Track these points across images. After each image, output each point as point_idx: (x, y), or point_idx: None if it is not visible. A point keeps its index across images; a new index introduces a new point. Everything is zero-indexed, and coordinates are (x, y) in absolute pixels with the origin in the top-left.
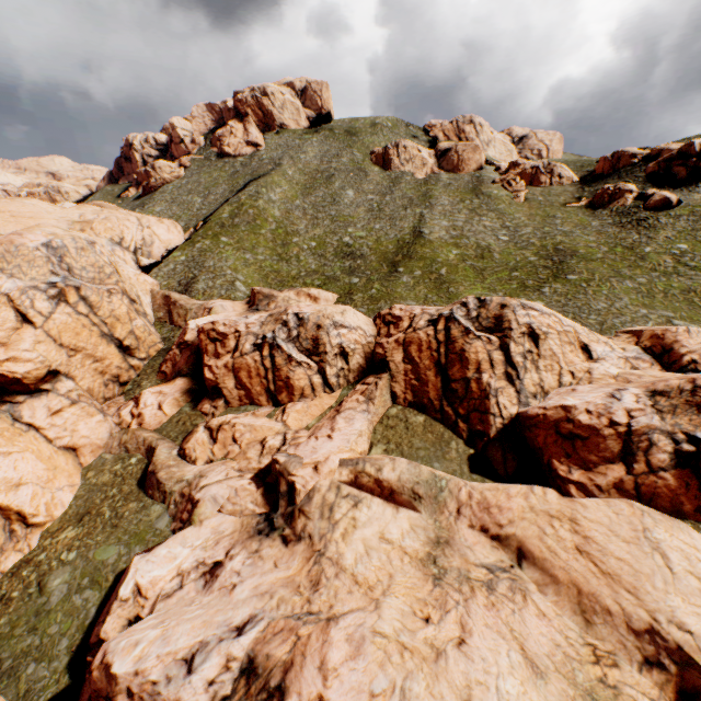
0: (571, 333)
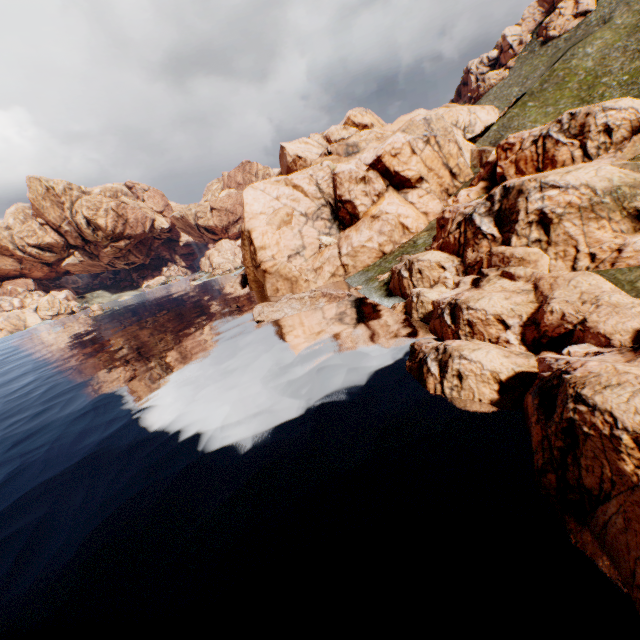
0: None
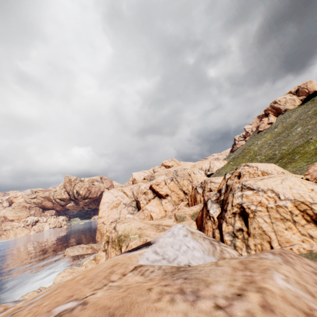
0: (256, 173)
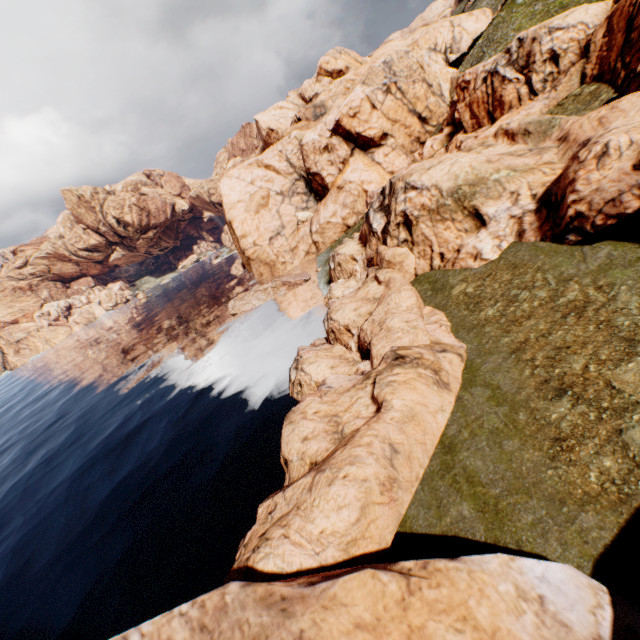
0: None
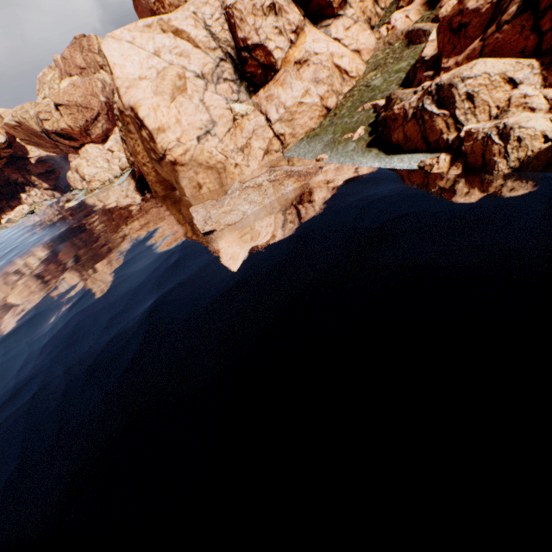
0: None
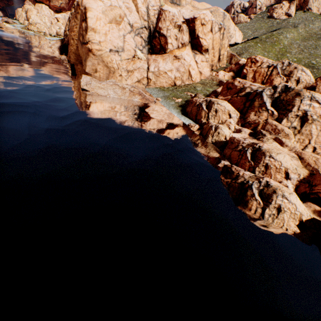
0: None
